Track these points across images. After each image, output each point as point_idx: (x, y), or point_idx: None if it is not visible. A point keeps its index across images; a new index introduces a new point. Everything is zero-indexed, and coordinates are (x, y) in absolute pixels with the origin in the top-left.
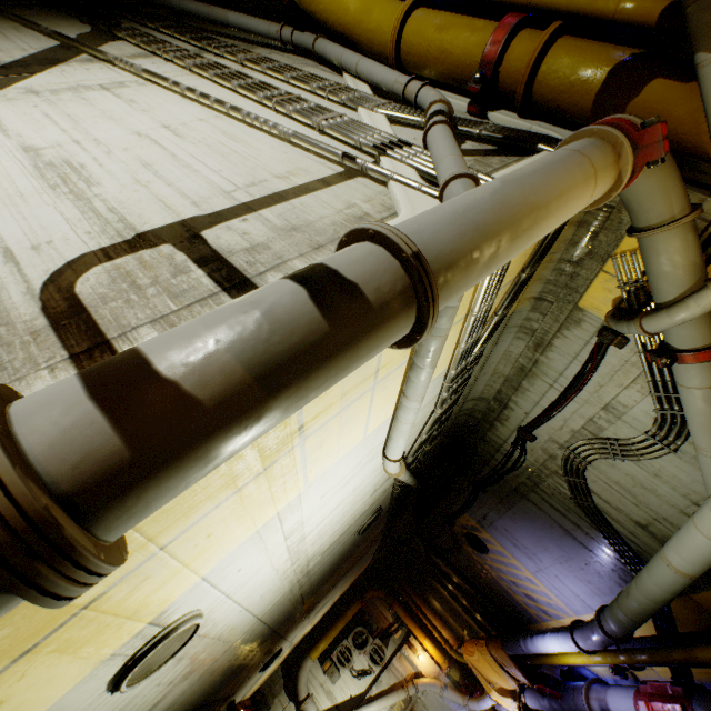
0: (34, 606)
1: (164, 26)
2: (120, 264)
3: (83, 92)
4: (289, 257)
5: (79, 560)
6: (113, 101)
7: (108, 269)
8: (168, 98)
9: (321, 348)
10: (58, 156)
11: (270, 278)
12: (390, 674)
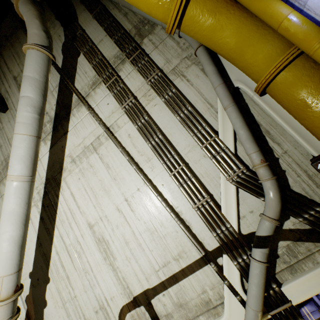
0: None
1: (96, 19)
2: (133, 314)
3: (88, 157)
4: None
5: None
6: (101, 167)
7: (130, 316)
8: (120, 158)
9: None
10: (99, 232)
11: None
12: None
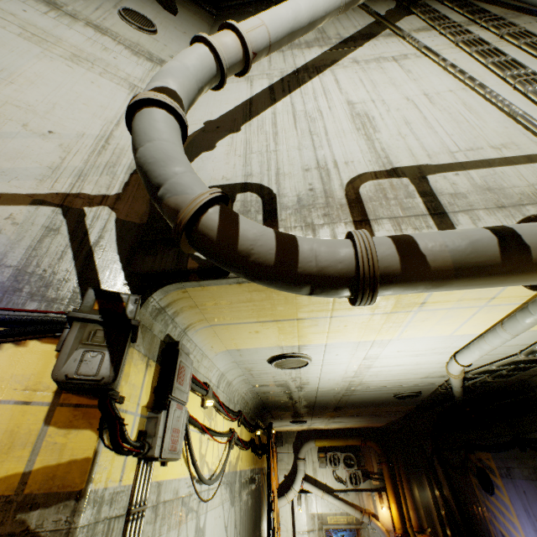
0: (293, 306)
1: None
2: (381, 183)
3: (382, 63)
4: (477, 207)
5: (373, 295)
6: (397, 71)
7: (375, 184)
8: (432, 70)
9: (490, 269)
10: (362, 109)
11: (459, 216)
12: (356, 497)
